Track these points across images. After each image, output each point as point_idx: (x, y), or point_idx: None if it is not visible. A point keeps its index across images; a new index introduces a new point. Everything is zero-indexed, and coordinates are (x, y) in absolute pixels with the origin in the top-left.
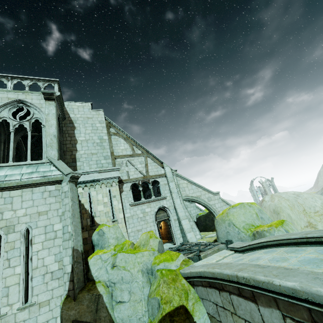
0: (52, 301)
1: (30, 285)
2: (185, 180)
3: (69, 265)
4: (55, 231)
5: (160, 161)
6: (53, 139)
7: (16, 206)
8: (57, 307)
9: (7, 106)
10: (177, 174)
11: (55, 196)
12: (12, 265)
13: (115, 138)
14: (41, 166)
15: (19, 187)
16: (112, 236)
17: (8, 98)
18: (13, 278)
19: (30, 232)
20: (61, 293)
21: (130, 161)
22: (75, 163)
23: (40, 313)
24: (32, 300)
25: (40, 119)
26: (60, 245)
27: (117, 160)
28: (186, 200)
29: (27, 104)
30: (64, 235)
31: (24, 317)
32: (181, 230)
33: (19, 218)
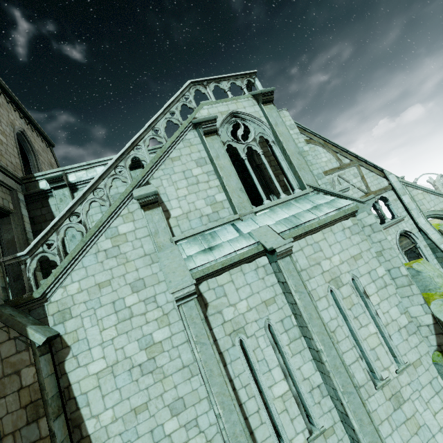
0: (422, 359)
1: (392, 344)
2: (418, 190)
3: (426, 315)
4: (381, 278)
5: (379, 169)
6: (300, 158)
7: (328, 253)
8: (430, 366)
9: (223, 125)
10: (406, 182)
11: (357, 232)
12: (363, 323)
13: (311, 147)
14: (309, 198)
15: (318, 228)
16: (434, 274)
17: (220, 112)
18: (372, 338)
19: (357, 282)
20: (427, 350)
21: (342, 176)
22: (289, 192)
23: (418, 374)
24: (403, 360)
25: (263, 135)
26: (395, 293)
27: (326, 178)
28: (427, 217)
29: (241, 116)
30: (397, 281)
31: (407, 380)
32: (439, 258)
33: (338, 267)
